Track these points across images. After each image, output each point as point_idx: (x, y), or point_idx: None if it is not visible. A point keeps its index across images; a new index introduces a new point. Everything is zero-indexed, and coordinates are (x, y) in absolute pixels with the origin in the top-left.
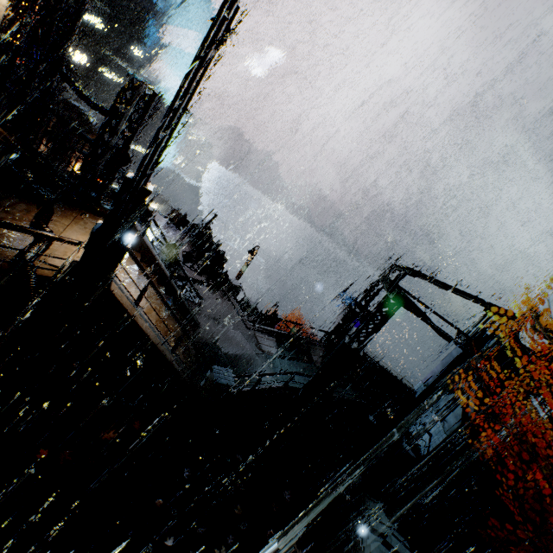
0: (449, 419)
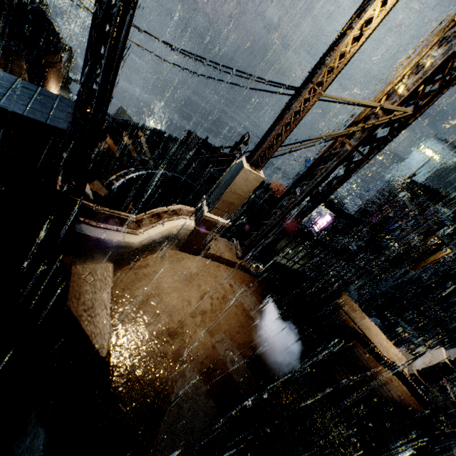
0: None
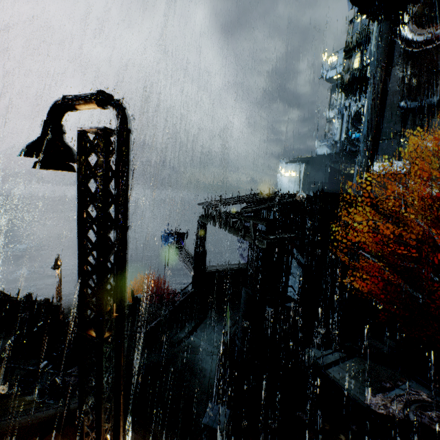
0: (294, 271)
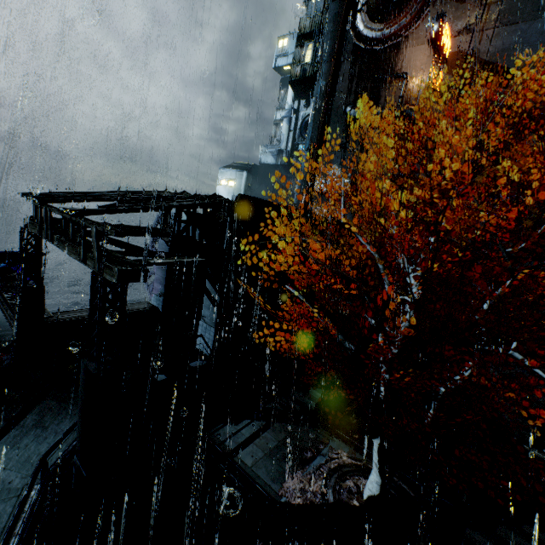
0: (206, 313)
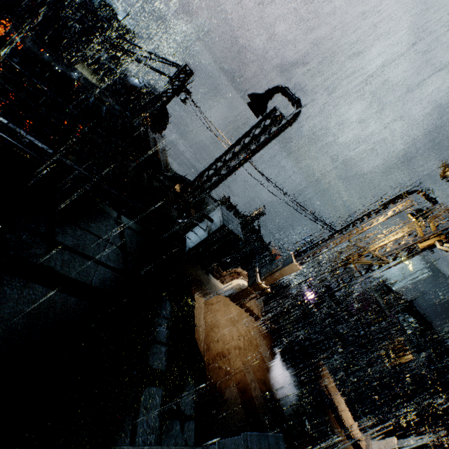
0: None
